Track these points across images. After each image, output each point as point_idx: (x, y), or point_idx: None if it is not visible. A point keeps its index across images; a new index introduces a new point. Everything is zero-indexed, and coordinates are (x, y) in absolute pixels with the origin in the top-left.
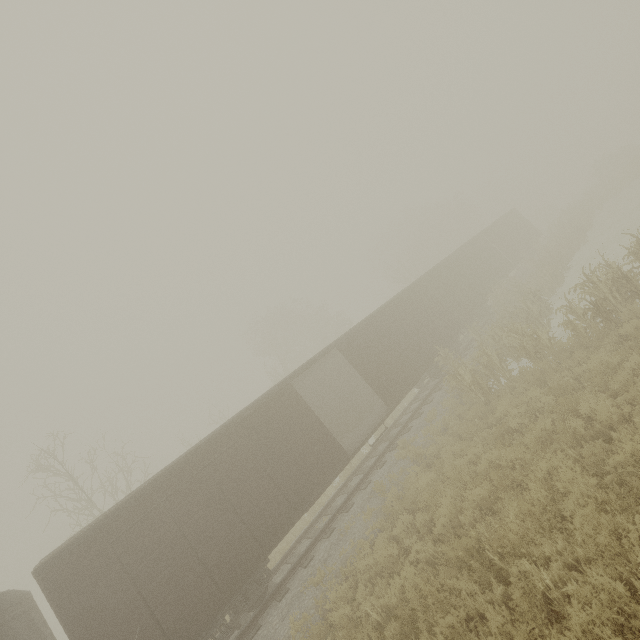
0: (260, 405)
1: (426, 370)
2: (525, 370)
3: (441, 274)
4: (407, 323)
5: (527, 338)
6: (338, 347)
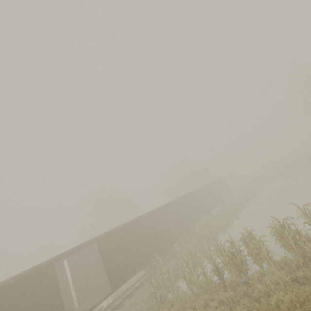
0: (24, 277)
1: (146, 265)
2: (180, 294)
3: (175, 205)
4: (146, 232)
5: (186, 272)
6: (97, 241)
